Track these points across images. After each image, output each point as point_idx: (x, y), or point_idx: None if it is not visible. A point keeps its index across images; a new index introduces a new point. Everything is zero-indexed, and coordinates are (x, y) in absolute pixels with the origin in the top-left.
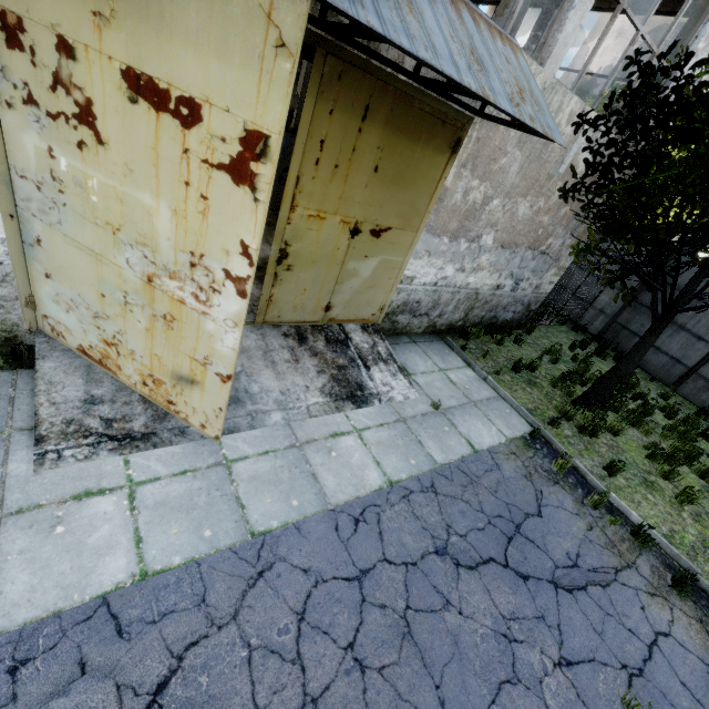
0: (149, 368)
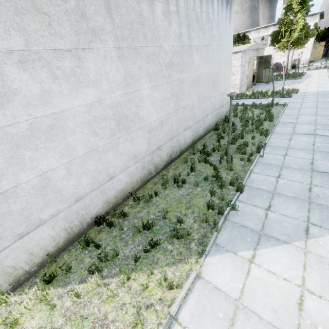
0: (317, 58)
